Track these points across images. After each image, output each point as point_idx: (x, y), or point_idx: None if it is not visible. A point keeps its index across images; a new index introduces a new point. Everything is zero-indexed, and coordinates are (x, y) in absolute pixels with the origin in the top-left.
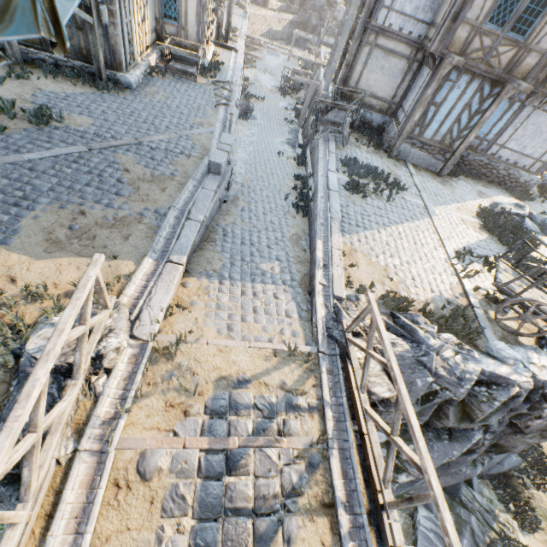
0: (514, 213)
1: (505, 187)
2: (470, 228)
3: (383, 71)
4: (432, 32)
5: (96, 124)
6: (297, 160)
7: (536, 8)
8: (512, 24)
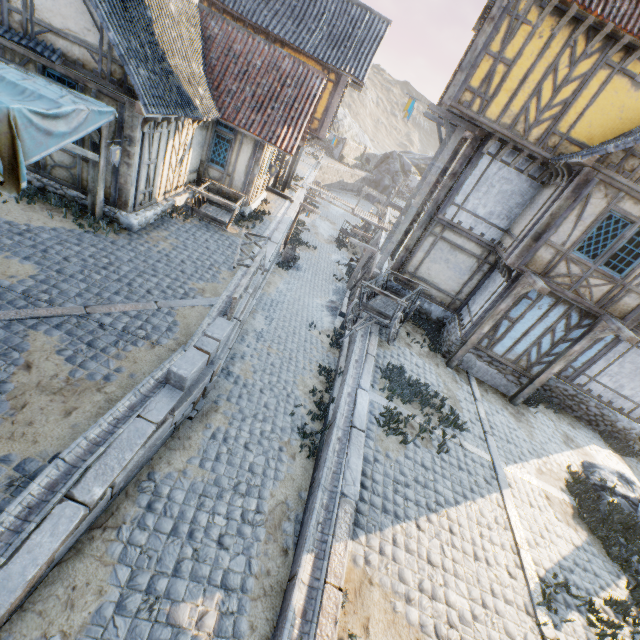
0: (620, 493)
1: (598, 429)
2: (560, 516)
3: (448, 264)
4: (507, 241)
5: (38, 276)
6: (332, 338)
7: (634, 250)
8: (606, 258)
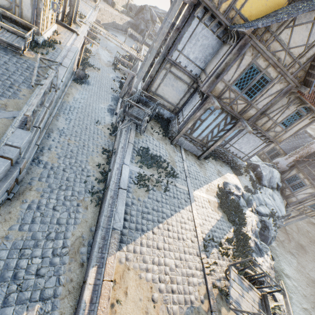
0: (235, 194)
1: (230, 166)
2: (213, 209)
3: (173, 87)
4: (203, 77)
5: None
6: (110, 130)
7: (259, 86)
8: (246, 90)
